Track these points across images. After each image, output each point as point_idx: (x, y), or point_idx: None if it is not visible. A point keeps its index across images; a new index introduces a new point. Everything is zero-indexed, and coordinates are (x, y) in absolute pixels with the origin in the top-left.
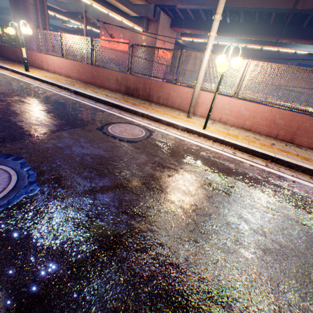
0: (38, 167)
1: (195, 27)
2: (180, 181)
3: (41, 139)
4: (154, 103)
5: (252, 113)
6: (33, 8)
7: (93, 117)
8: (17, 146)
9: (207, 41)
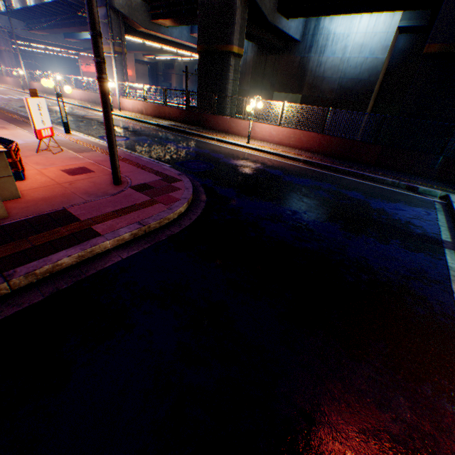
0: None
1: (134, 50)
2: None
3: None
4: None
5: (41, 87)
6: (7, 58)
7: None
8: None
9: (161, 58)
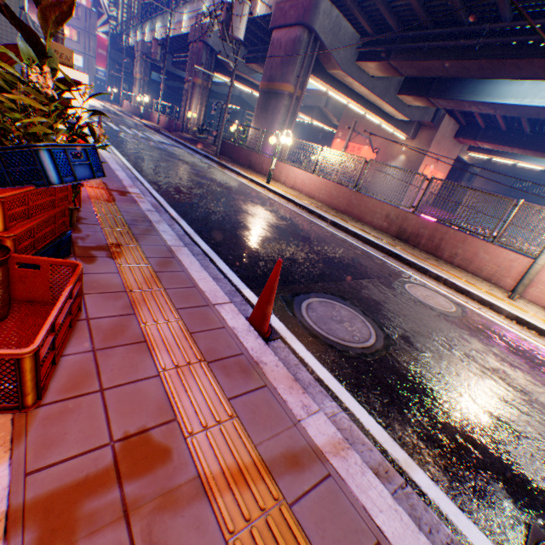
0: (377, 318)
1: (503, 141)
2: (544, 391)
3: (352, 285)
4: (442, 261)
5: None
6: (284, 110)
7: (376, 266)
8: (340, 288)
9: (520, 163)
